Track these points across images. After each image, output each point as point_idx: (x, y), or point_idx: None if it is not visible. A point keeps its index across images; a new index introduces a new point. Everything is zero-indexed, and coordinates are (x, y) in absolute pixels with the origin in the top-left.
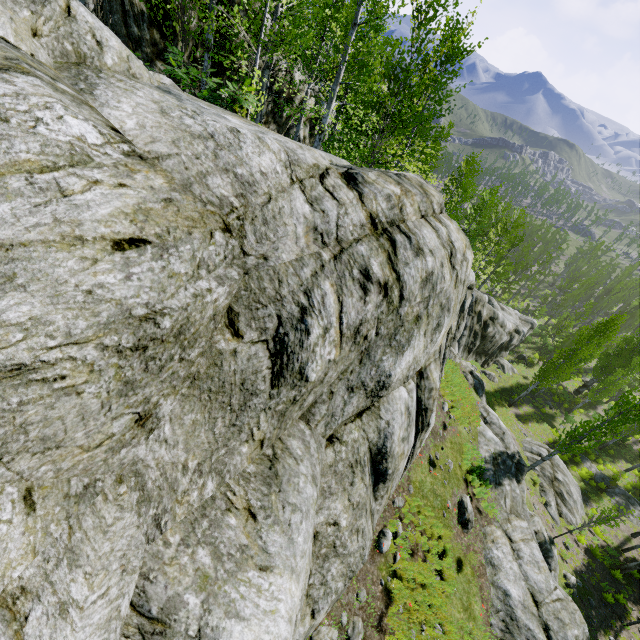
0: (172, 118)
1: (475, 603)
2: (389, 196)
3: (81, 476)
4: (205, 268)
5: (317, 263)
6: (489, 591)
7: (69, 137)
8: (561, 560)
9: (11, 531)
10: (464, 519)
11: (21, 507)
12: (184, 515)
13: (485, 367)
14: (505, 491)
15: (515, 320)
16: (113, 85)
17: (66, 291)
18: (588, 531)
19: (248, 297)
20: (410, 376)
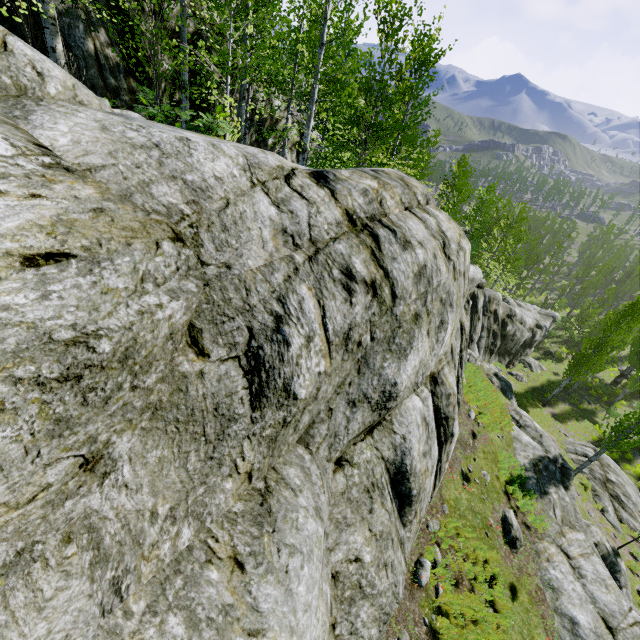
0: (113, 133)
1: (538, 636)
2: (365, 190)
3: (13, 540)
4: (151, 281)
5: (289, 267)
6: (553, 620)
7: None
8: (631, 574)
9: None
10: (511, 537)
11: None
12: (152, 574)
13: (511, 368)
14: (553, 500)
15: (535, 315)
16: (53, 110)
17: None
18: None
19: (211, 310)
20: (420, 382)
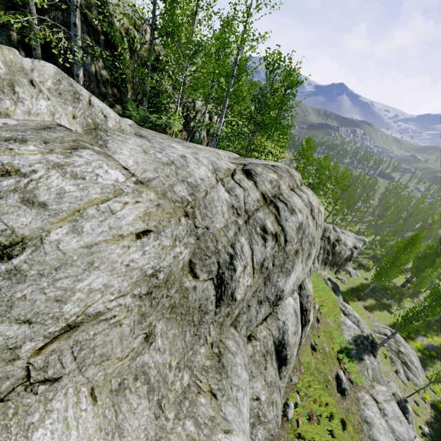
0: (150, 155)
1: None
2: (271, 181)
3: (116, 377)
4: (178, 240)
5: (236, 227)
6: None
7: (112, 181)
8: (415, 415)
9: (87, 416)
10: (341, 388)
11: (90, 400)
12: (174, 398)
13: (337, 274)
14: (366, 364)
15: (352, 239)
16: (115, 139)
17: (117, 266)
18: (430, 390)
19: (200, 253)
20: (295, 289)
